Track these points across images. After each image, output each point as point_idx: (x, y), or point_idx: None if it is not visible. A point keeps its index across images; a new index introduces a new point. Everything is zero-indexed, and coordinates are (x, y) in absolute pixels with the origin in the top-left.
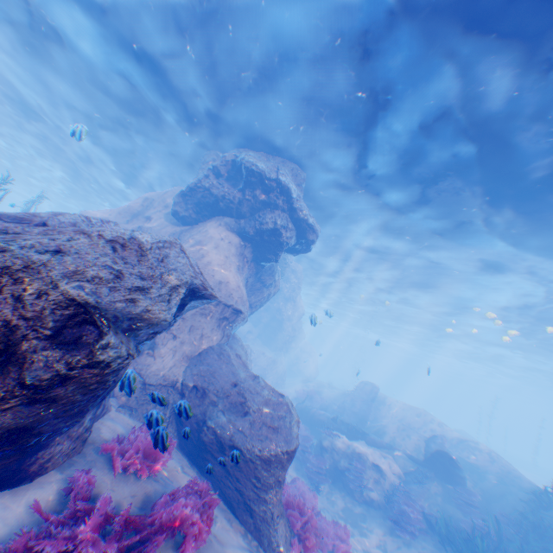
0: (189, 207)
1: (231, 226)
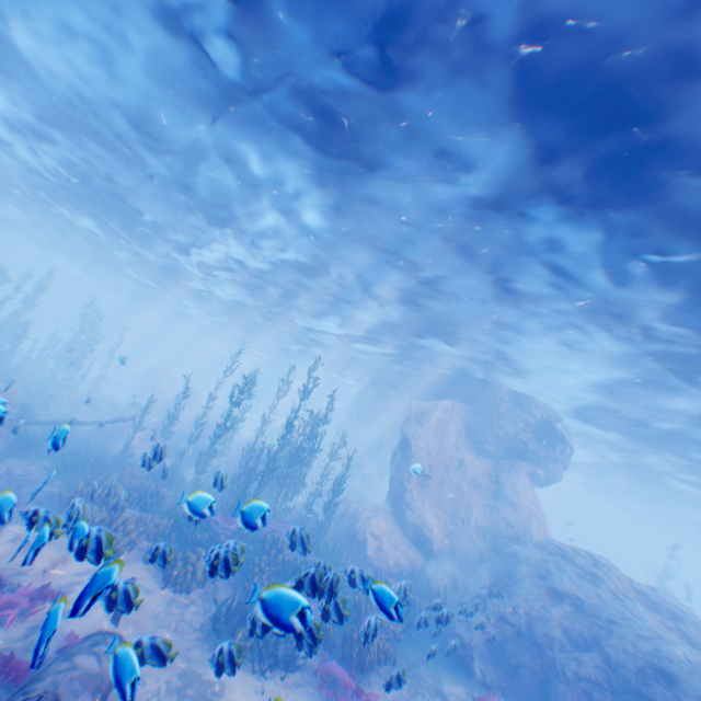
0: (499, 449)
1: (527, 469)
